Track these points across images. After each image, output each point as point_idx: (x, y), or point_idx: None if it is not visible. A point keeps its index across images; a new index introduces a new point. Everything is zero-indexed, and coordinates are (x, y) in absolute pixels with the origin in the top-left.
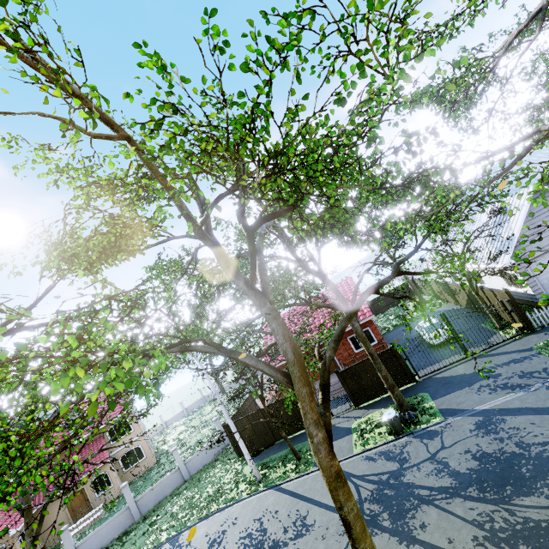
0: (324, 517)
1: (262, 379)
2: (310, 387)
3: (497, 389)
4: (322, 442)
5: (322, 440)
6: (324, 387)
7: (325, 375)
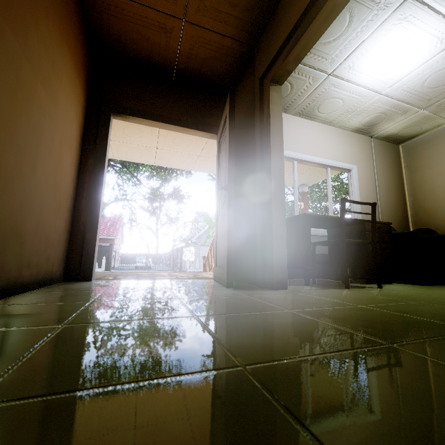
0: None
1: None
2: None
3: None
4: None
5: None
6: None
7: None
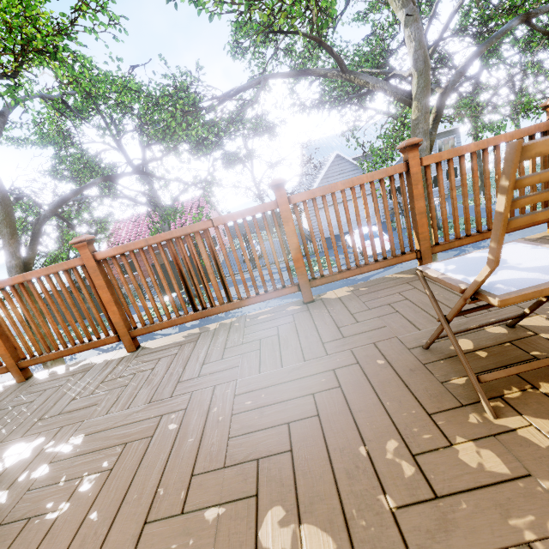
0: (89, 353)
1: (68, 256)
2: (12, 229)
3: (248, 287)
4: (14, 267)
5: (15, 266)
6: (33, 235)
7: (37, 227)
